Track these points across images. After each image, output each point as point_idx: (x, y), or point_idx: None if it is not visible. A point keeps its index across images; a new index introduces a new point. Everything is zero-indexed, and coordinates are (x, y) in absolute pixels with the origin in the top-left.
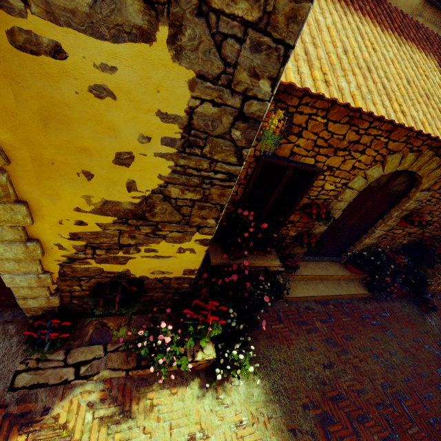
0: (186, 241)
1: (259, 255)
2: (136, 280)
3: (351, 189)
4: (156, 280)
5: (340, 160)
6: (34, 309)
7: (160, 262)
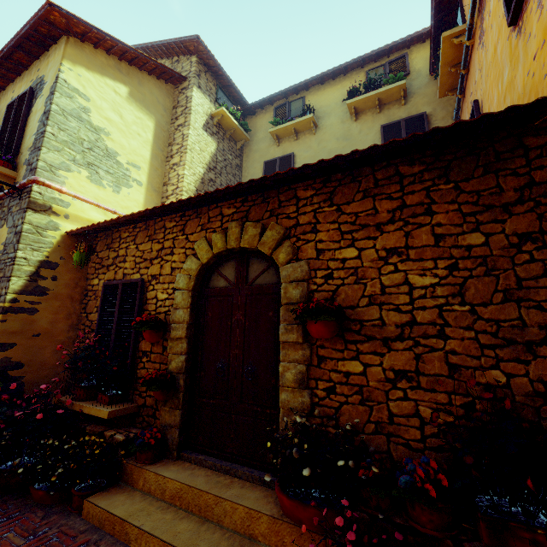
0: None
1: (102, 404)
2: None
3: (180, 291)
4: None
5: (158, 267)
6: None
7: None
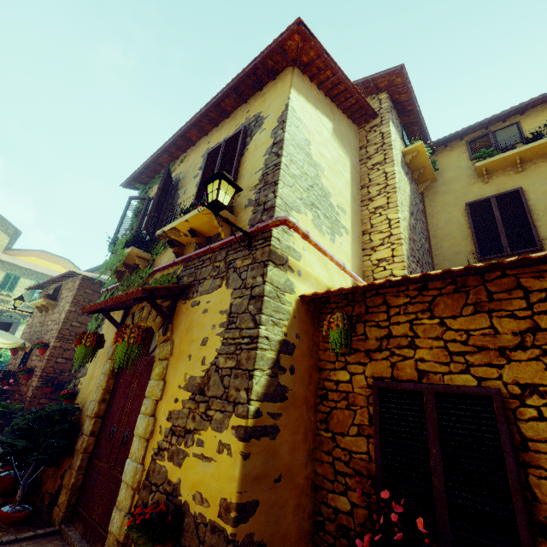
0: (225, 429)
1: None
2: (180, 513)
3: None
4: (194, 522)
5: (535, 367)
6: (111, 541)
7: (203, 470)
